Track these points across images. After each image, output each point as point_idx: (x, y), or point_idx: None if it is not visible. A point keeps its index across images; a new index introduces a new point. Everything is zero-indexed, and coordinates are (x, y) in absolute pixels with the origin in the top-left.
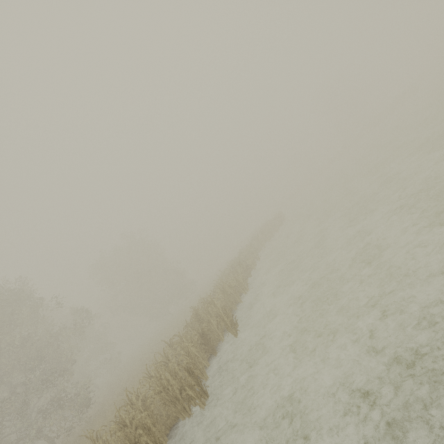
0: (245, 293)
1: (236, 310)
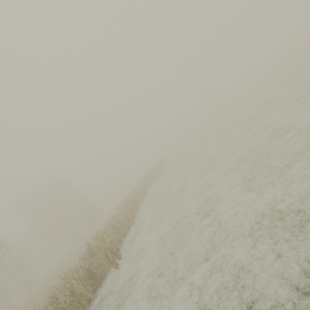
0: (132, 225)
1: (124, 241)
